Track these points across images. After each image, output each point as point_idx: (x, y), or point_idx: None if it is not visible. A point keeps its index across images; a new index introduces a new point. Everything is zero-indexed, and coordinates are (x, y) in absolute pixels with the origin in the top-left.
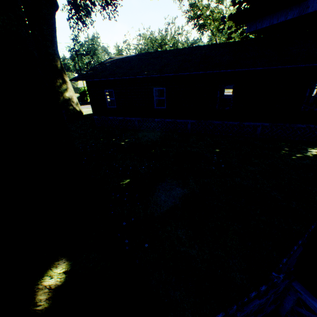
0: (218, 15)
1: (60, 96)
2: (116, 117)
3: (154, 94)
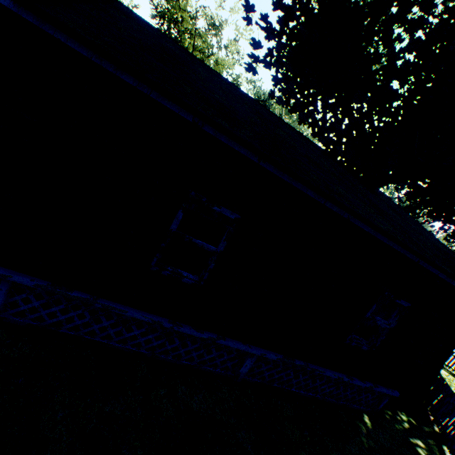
0: (203, 46)
1: None
2: None
3: None
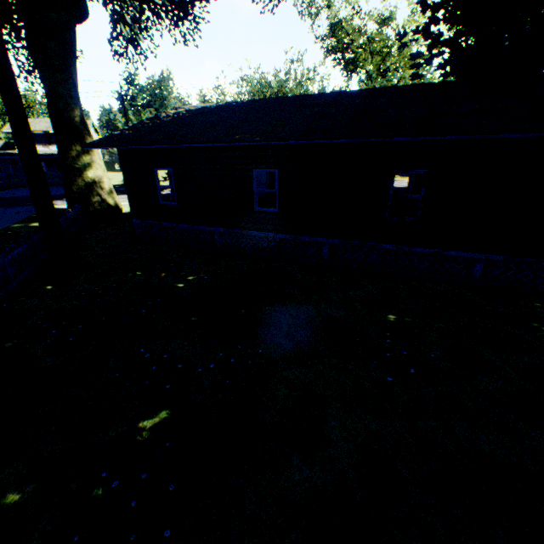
0: (380, 45)
1: (76, 176)
2: (176, 224)
3: (255, 183)
